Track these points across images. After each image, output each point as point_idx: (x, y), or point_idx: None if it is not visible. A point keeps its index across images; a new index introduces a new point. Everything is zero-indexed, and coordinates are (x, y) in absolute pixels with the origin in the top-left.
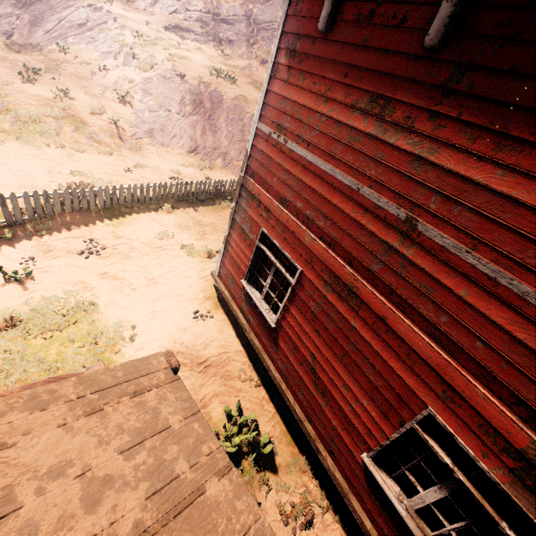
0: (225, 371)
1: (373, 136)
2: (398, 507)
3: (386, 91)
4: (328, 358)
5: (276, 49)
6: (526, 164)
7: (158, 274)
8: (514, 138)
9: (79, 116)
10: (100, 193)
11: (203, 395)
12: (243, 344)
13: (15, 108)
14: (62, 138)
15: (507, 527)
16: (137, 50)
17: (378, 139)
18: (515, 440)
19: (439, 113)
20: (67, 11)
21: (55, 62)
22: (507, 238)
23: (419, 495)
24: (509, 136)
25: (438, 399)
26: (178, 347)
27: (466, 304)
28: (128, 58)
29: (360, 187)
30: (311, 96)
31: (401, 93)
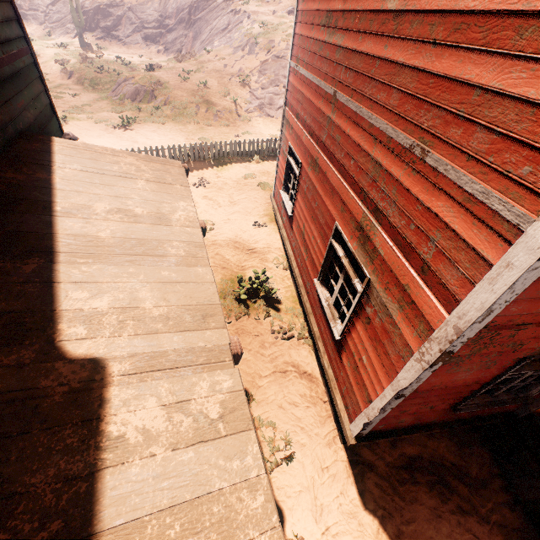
0: (264, 257)
1: (326, 43)
2: (323, 303)
3: (330, 6)
4: (308, 221)
5: (297, 0)
6: (366, 27)
7: (238, 199)
8: (364, 12)
9: (211, 100)
10: (211, 148)
11: (245, 265)
12: (283, 245)
13: (174, 100)
14: (198, 117)
15: (357, 281)
16: (260, 39)
17: (327, 43)
18: (359, 217)
19: (344, 10)
20: (216, 21)
21: (202, 63)
22: (361, 81)
23: (334, 292)
24: (363, 11)
25: (340, 214)
26: (238, 239)
27: (349, 138)
28: (252, 47)
29: (321, 83)
30: (308, 28)
31: (335, 4)
